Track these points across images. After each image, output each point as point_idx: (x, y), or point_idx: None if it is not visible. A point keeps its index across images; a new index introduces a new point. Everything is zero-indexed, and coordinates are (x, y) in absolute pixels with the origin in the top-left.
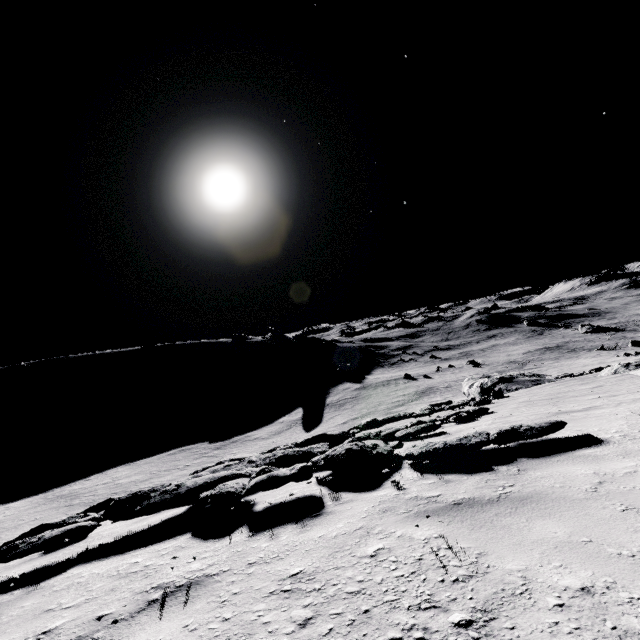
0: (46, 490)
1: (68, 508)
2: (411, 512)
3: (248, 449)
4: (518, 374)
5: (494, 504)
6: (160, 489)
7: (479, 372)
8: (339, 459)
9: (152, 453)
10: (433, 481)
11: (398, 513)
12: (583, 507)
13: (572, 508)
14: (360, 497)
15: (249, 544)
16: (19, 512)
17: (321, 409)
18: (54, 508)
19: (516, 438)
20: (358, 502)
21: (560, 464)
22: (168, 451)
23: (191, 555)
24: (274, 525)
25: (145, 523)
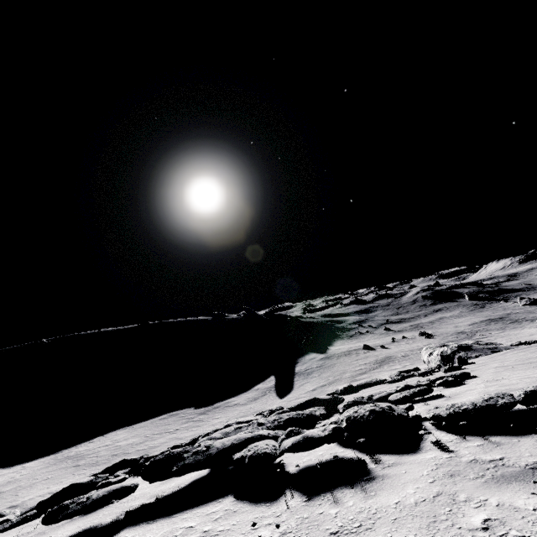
0: (56, 451)
1: (75, 468)
2: (486, 477)
3: (229, 414)
4: (472, 343)
5: None
6: (191, 450)
7: (431, 342)
8: (364, 420)
9: (146, 418)
10: (479, 443)
11: (470, 478)
12: None
13: None
14: (406, 460)
15: (312, 510)
16: (33, 471)
17: (291, 377)
18: (63, 468)
19: None
20: (408, 465)
21: None
22: (159, 416)
23: (250, 520)
24: (325, 489)
25: (173, 484)
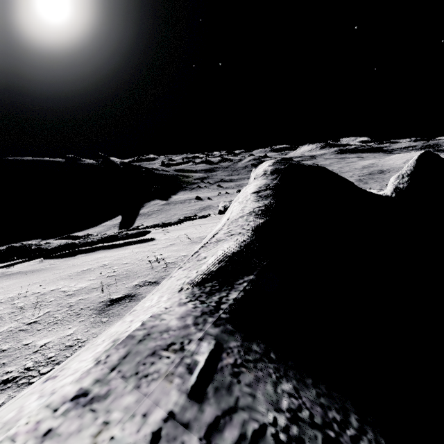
0: None
1: None
2: None
3: None
4: None
5: (22, 273)
6: None
7: None
8: (1, 252)
9: None
10: (35, 263)
11: None
12: (47, 273)
13: (43, 273)
14: None
15: None
16: None
17: (135, 217)
18: None
19: (112, 239)
20: None
21: (104, 252)
22: (3, 246)
23: None
24: None
25: None
